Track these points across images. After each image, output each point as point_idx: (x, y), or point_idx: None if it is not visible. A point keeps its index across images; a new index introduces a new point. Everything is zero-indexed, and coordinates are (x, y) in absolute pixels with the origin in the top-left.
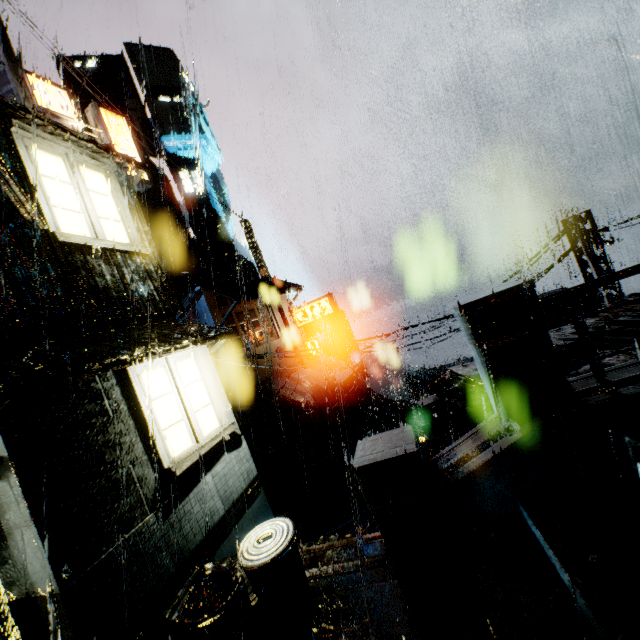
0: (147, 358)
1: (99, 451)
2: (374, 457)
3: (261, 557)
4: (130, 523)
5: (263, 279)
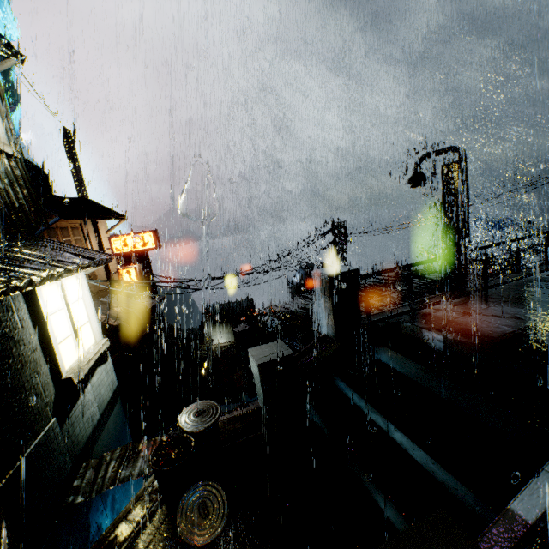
0: (65, 275)
1: (13, 361)
2: (269, 357)
3: (205, 423)
4: (39, 427)
5: (82, 199)
